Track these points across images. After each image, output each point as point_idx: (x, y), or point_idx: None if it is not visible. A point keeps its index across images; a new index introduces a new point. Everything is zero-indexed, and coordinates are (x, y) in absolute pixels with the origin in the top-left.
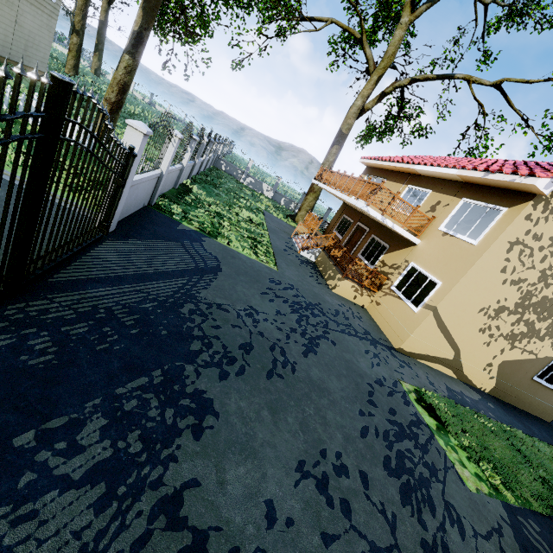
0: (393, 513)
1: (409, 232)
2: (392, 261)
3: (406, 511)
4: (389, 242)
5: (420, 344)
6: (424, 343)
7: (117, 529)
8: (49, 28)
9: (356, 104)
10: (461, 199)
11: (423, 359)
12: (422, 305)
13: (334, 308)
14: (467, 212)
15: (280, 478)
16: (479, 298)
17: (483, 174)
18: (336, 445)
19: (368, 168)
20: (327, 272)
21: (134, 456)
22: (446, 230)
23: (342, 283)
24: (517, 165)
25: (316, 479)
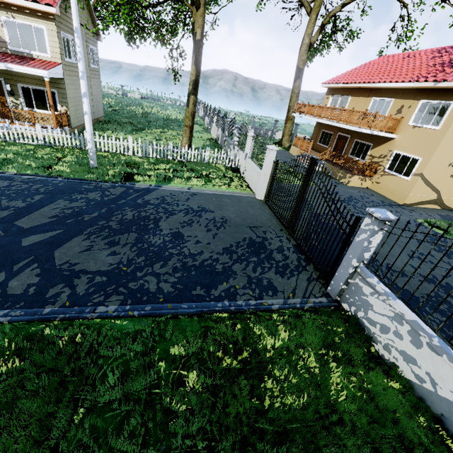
0: (447, 261)
1: (386, 131)
2: (379, 153)
3: (451, 260)
4: (371, 141)
5: (415, 197)
6: (418, 195)
7: (384, 273)
8: (99, 86)
9: (305, 43)
10: (419, 101)
11: (419, 205)
12: (411, 175)
13: (358, 195)
14: (427, 109)
15: (406, 259)
16: (447, 159)
17: (433, 84)
18: (413, 248)
19: (330, 89)
20: (336, 175)
21: (369, 261)
22: (414, 124)
23: (352, 179)
24: (452, 65)
25: (416, 258)
